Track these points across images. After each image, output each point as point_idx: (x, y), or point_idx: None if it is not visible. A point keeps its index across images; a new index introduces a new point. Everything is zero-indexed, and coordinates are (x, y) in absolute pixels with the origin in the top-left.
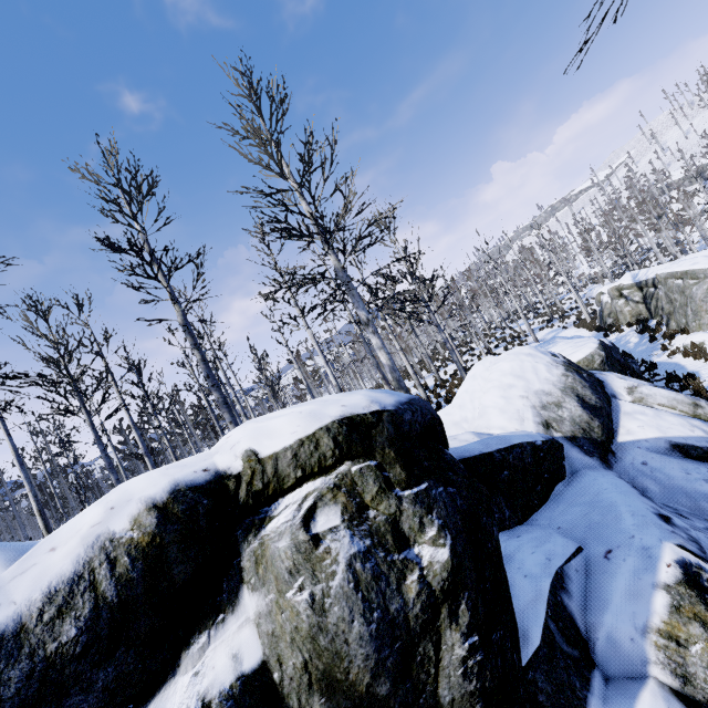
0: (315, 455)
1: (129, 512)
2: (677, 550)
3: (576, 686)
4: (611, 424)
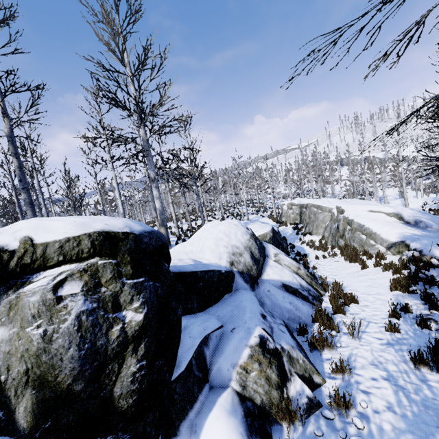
0: (76, 249)
1: None
2: (261, 330)
3: (195, 391)
4: (261, 269)
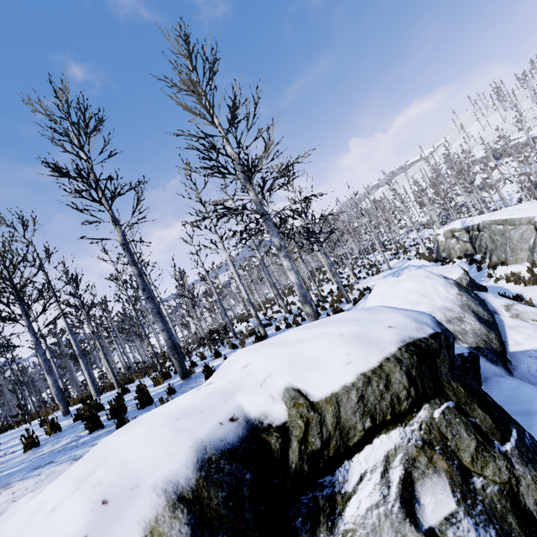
0: (386, 396)
1: (139, 515)
2: None
3: None
4: (501, 336)
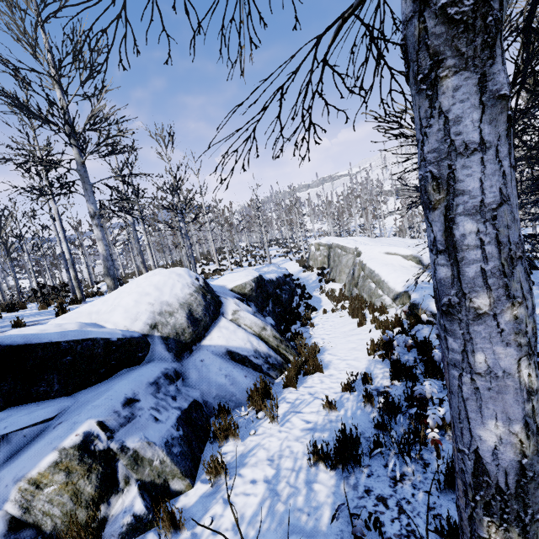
0: None
1: None
2: (92, 425)
3: None
4: (204, 332)
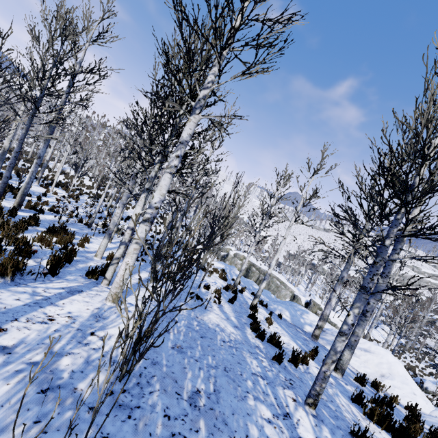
0: None
1: None
2: None
3: None
4: None
